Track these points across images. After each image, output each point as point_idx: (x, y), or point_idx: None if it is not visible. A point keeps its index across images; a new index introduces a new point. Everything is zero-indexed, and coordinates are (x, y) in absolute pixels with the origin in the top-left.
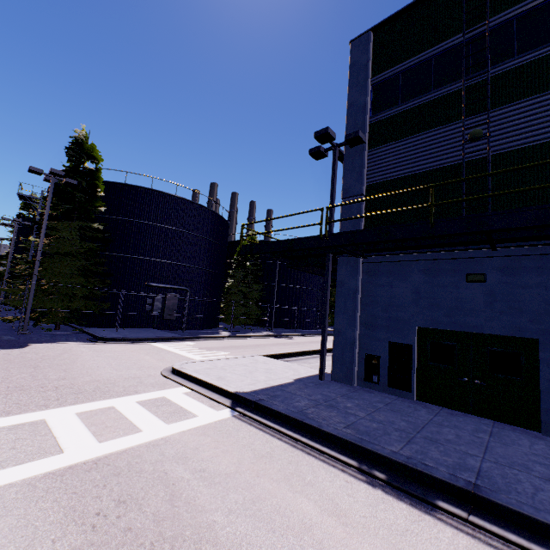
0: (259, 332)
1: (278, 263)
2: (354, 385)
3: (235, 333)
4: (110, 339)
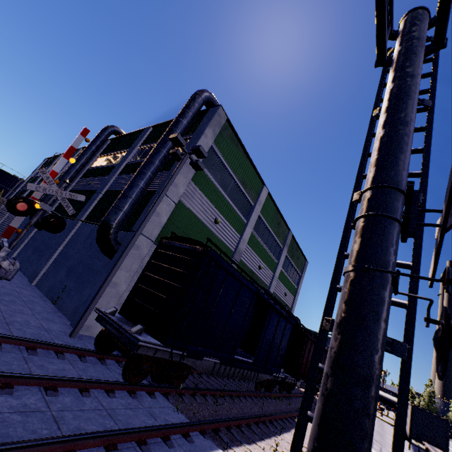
0: None
1: None
2: None
3: None
4: None
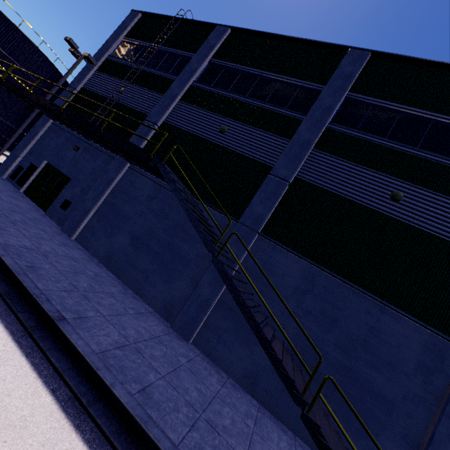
0: None
1: None
2: (3, 177)
3: None
4: None
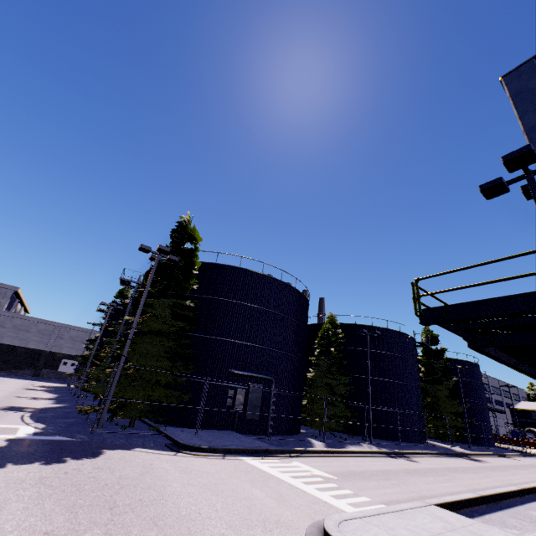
0: (358, 443)
1: (368, 349)
2: None
3: (329, 443)
4: (194, 447)
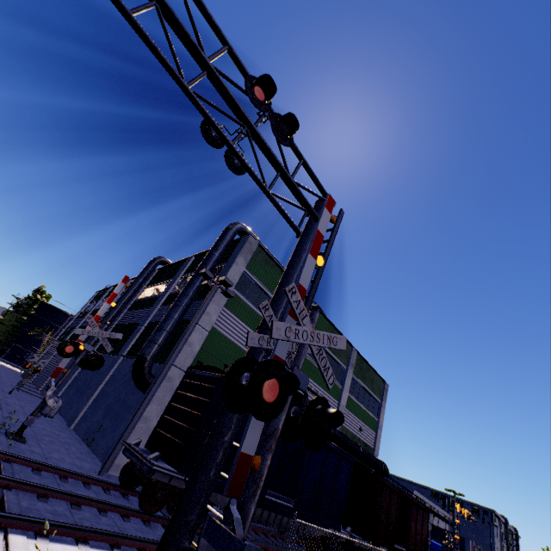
0: None
1: None
2: None
3: None
4: None
